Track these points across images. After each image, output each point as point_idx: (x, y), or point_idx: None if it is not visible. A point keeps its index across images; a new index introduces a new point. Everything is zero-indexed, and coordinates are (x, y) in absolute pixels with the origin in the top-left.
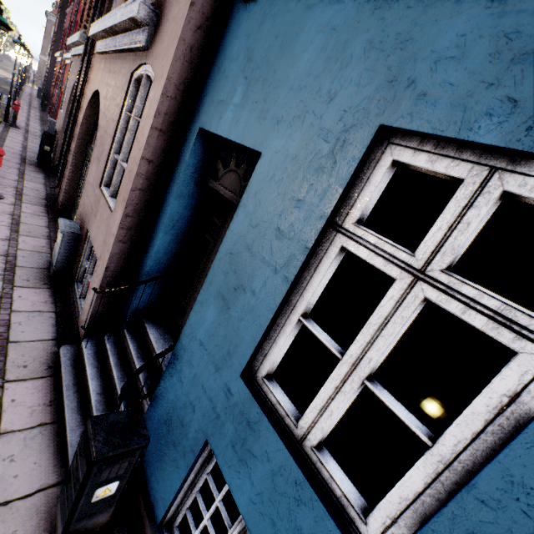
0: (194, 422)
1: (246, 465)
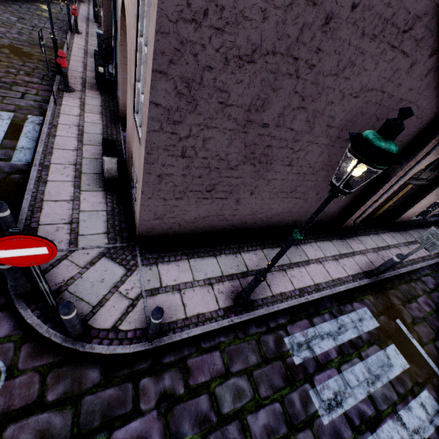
0: None
1: None
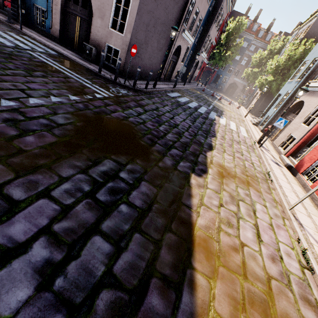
0: (31, 3)
1: (38, 0)
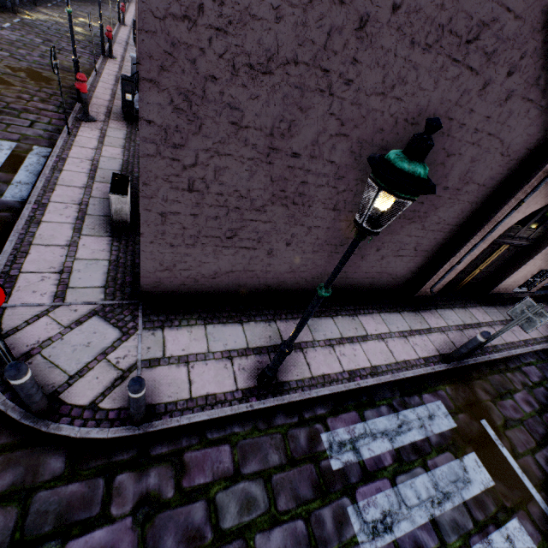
0: None
1: None
